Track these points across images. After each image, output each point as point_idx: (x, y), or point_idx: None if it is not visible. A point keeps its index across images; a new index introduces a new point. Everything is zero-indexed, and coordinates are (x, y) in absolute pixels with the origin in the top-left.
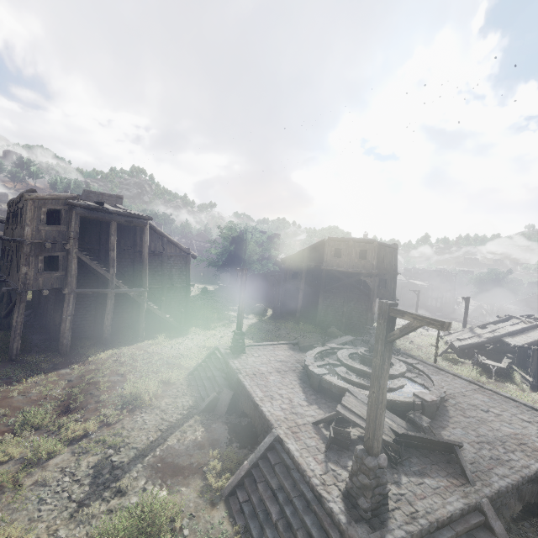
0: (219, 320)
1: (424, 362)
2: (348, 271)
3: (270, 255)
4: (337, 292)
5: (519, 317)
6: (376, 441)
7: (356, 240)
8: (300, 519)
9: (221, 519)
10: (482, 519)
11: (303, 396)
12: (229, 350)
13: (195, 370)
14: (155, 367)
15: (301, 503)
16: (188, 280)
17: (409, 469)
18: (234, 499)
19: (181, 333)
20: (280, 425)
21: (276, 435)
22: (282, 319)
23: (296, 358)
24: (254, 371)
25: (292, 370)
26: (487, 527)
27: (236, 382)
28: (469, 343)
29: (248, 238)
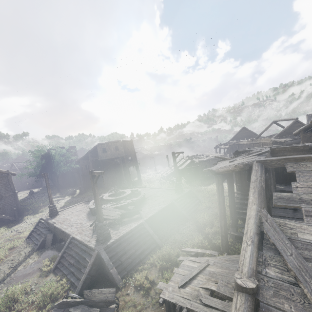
0: (44, 206)
1: (146, 187)
2: (112, 157)
3: (72, 159)
4: (111, 169)
5: (184, 158)
6: (100, 217)
7: (111, 142)
8: (81, 257)
9: (51, 278)
10: (143, 227)
11: (88, 219)
12: (49, 217)
13: (30, 235)
14: (1, 245)
15: (81, 252)
16: (14, 189)
17: (124, 224)
18: (57, 270)
19: (17, 222)
20: (73, 233)
21: (72, 236)
22: (86, 192)
23: (87, 207)
24: (63, 220)
25: (84, 212)
26: (145, 228)
27: (54, 228)
28: (168, 174)
29: (52, 154)
